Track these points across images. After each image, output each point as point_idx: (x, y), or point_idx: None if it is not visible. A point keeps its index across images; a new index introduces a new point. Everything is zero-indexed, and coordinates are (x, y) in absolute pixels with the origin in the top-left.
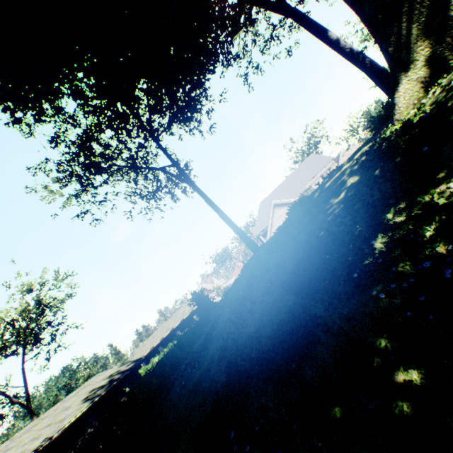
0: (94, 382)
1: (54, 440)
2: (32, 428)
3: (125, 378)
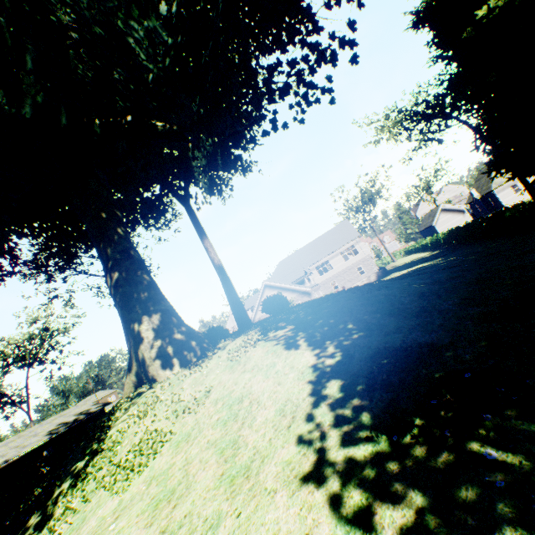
0: (69, 414)
1: (15, 460)
2: (9, 443)
3: (91, 418)
